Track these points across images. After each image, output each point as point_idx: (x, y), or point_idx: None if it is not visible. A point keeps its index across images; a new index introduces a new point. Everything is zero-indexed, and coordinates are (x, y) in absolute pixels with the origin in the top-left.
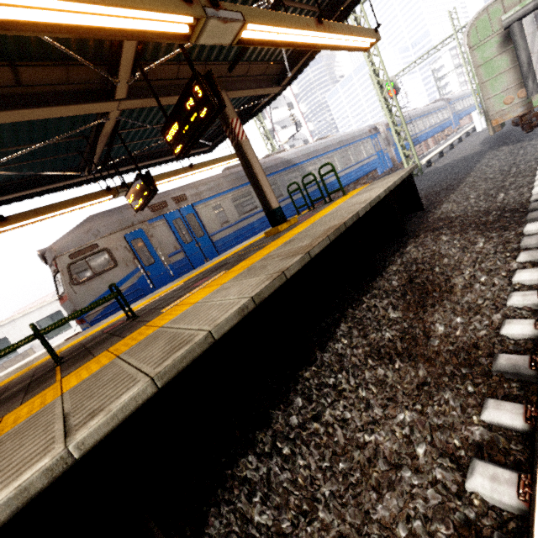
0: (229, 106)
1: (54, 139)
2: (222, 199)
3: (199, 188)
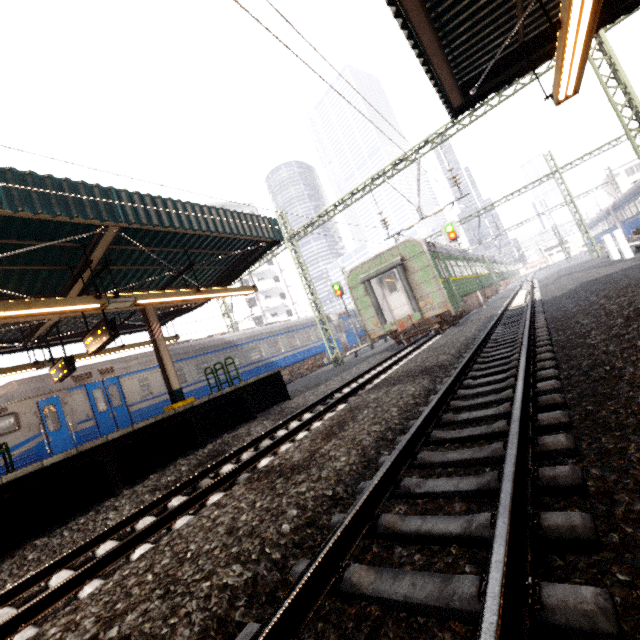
0: (153, 314)
1: (1, 330)
2: (151, 373)
3: (130, 362)
